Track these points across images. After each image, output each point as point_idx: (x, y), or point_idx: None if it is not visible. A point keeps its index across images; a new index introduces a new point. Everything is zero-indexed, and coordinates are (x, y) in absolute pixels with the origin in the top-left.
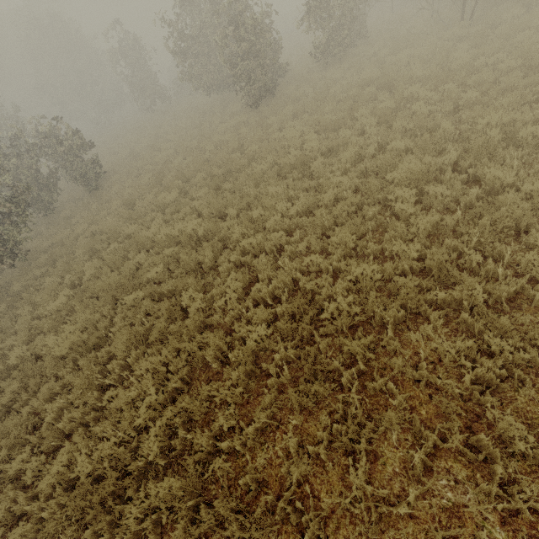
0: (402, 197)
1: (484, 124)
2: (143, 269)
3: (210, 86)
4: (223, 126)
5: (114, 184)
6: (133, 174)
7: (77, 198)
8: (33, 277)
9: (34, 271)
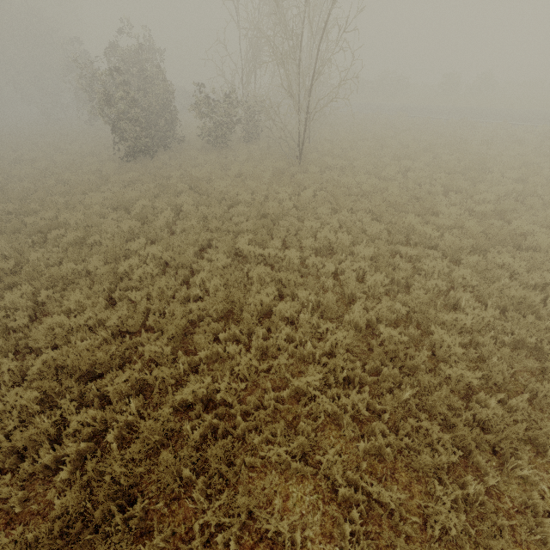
0: (39, 290)
1: (148, 251)
2: None
3: None
4: (92, 167)
5: None
6: None
7: None
8: None
9: None
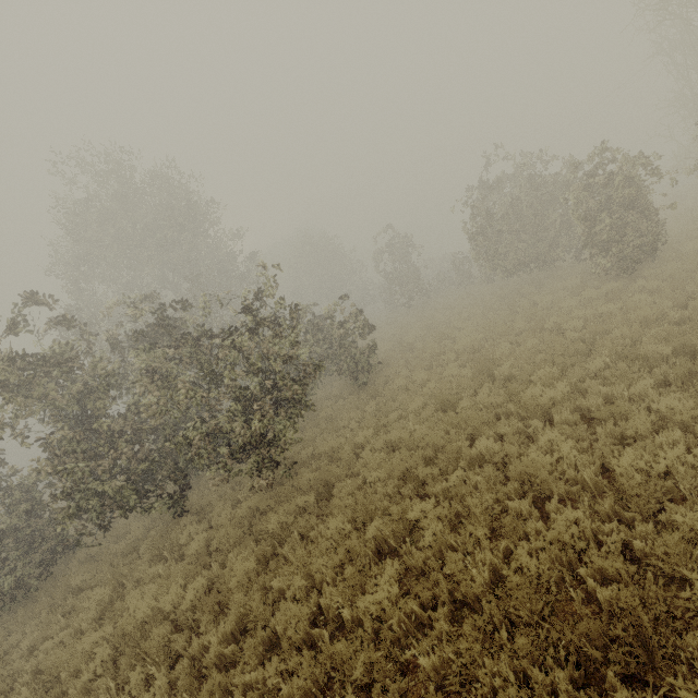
0: None
1: None
2: (614, 558)
3: (514, 265)
4: (569, 301)
5: (395, 377)
6: (420, 366)
7: (337, 394)
8: (293, 509)
9: (298, 498)
